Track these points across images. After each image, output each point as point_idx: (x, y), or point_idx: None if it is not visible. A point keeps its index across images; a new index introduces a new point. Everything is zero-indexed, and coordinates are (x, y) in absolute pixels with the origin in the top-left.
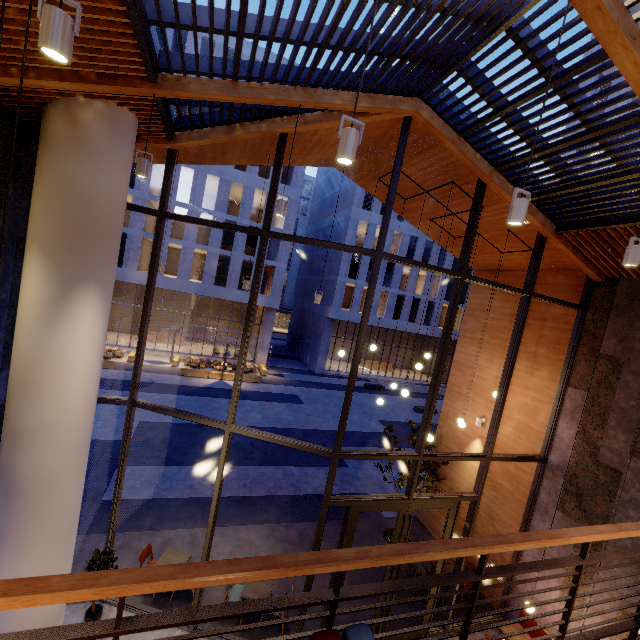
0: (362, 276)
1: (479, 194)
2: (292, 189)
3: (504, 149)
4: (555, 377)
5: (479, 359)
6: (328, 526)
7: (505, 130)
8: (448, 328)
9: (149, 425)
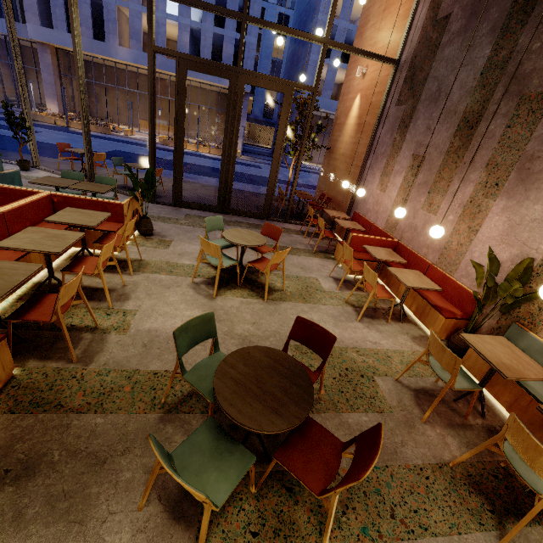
0: (336, 54)
1: None
2: None
3: None
4: None
5: (375, 4)
6: None
7: None
8: None
9: (122, 152)
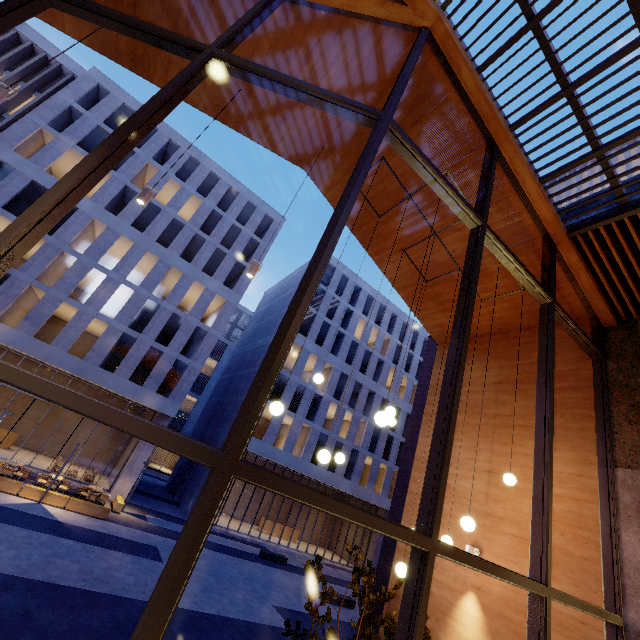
0: (285, 401)
1: (492, 152)
2: (233, 293)
3: (530, 86)
4: (588, 456)
5: (456, 449)
6: None
7: (539, 49)
8: (471, 283)
9: None
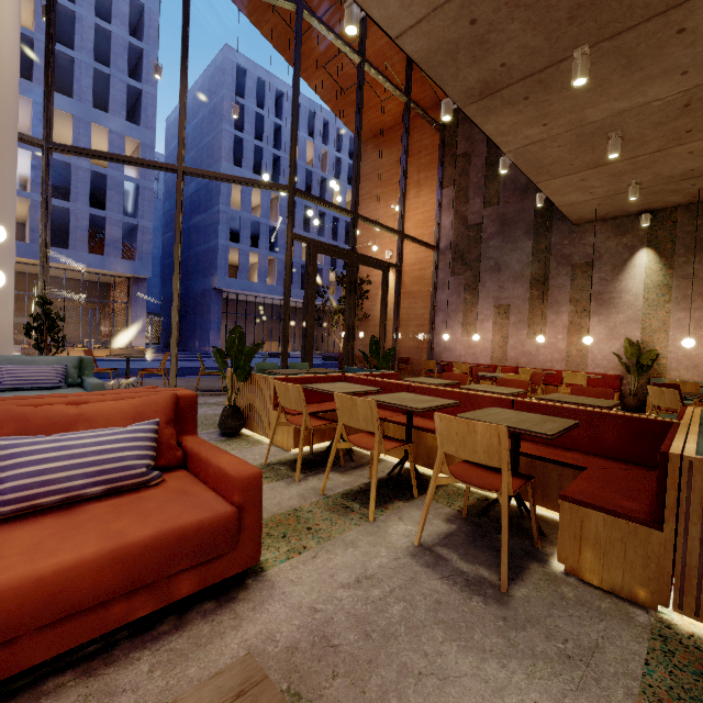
0: (245, 240)
1: None
2: (143, 131)
3: None
4: (434, 188)
5: (379, 210)
6: None
7: None
8: (360, 102)
9: None
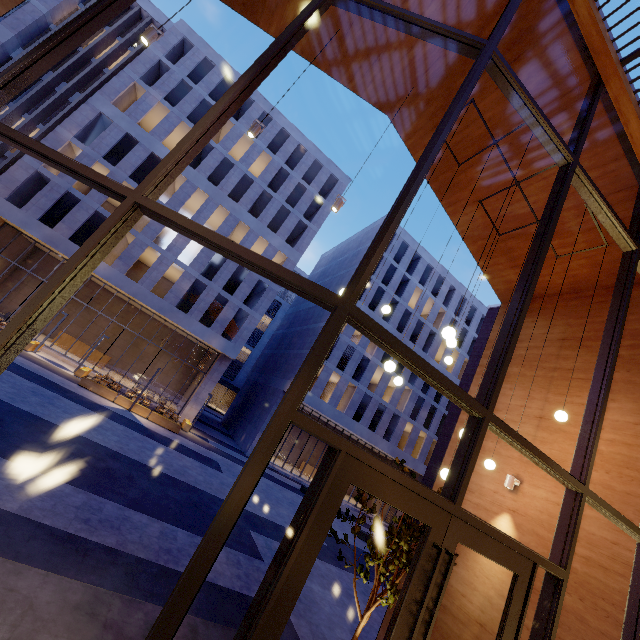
0: (334, 359)
1: (596, 89)
2: (294, 251)
3: None
4: None
5: (508, 397)
6: (209, 631)
7: None
8: (552, 215)
9: None
